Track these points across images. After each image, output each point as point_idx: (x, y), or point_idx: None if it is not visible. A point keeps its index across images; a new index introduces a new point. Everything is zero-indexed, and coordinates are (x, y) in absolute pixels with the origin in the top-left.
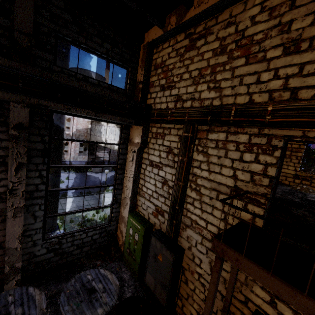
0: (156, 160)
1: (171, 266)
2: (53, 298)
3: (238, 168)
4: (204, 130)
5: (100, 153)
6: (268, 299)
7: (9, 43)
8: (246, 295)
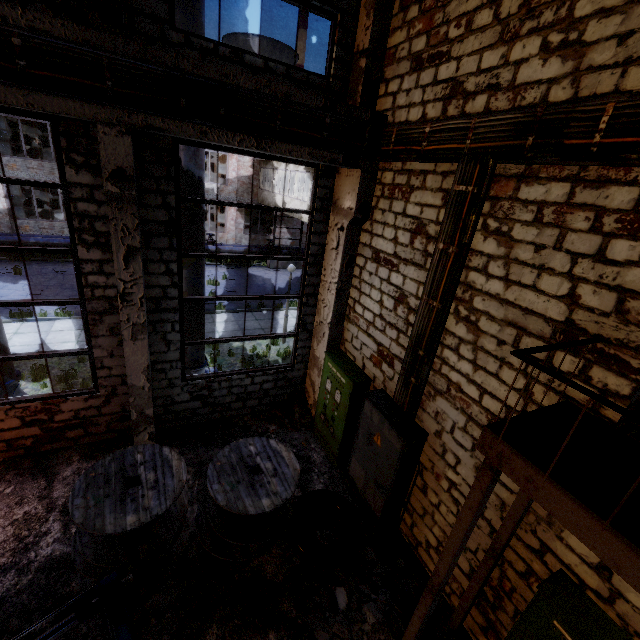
0: (386, 250)
1: (397, 457)
2: (203, 467)
3: (586, 277)
4: (512, 175)
5: (284, 231)
6: (594, 560)
7: None
8: (544, 540)
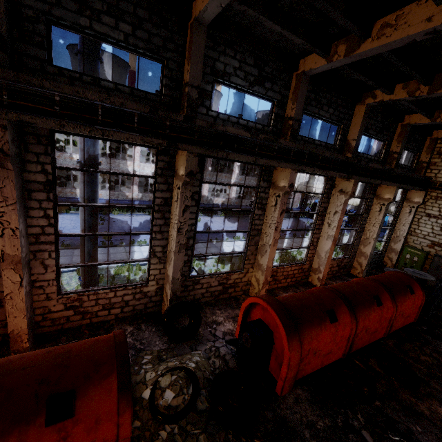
0: (434, 213)
1: None
2: None
3: None
4: None
5: None
6: None
7: (386, 157)
8: None
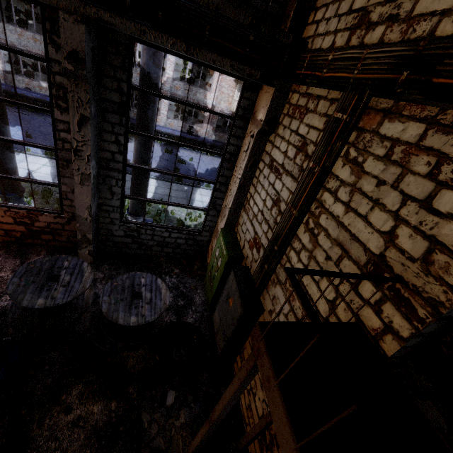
0: (278, 160)
1: (237, 319)
2: None
3: (408, 220)
4: (381, 109)
5: None
6: None
7: None
8: None
